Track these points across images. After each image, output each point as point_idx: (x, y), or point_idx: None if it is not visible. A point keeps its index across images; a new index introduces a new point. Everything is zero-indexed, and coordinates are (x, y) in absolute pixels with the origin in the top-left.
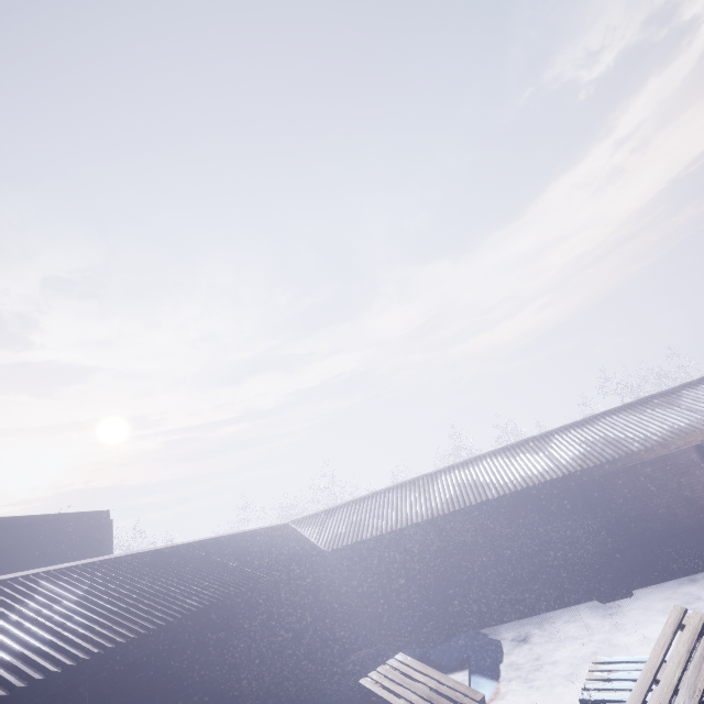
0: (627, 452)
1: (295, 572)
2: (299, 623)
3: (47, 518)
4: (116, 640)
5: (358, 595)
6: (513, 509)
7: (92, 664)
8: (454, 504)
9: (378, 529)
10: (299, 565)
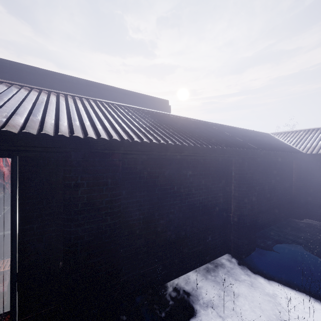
0: None
1: (279, 156)
2: (272, 187)
3: (141, 95)
4: (141, 138)
5: None
6: None
7: (125, 147)
8: None
9: None
10: (282, 153)
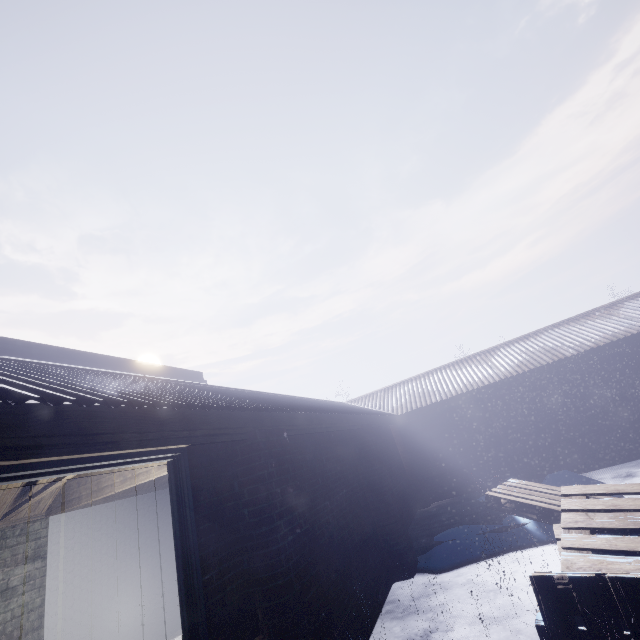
0: None
1: (382, 421)
2: (389, 467)
3: (159, 368)
4: (294, 409)
5: (430, 453)
6: (592, 367)
7: (284, 422)
8: (527, 365)
9: (448, 393)
10: (383, 418)
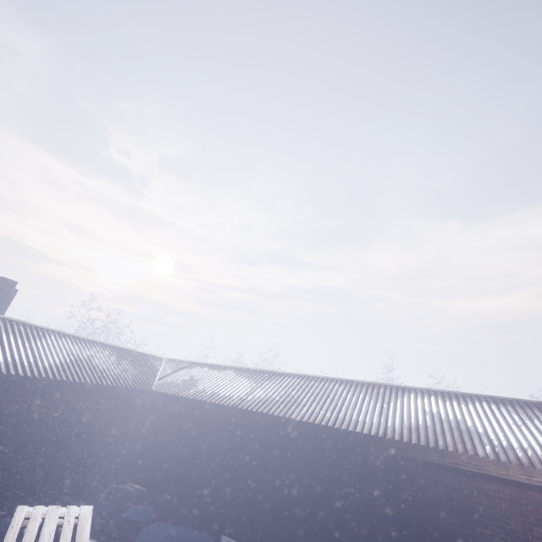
0: (468, 451)
1: (93, 389)
2: (81, 431)
3: None
4: None
5: (157, 439)
6: (311, 441)
7: None
8: (262, 406)
9: (195, 394)
10: (104, 386)
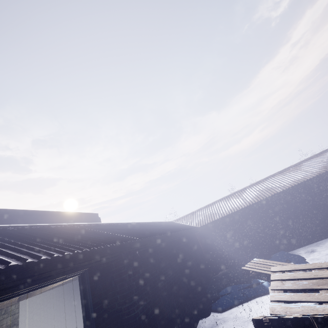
0: None
1: (190, 232)
2: (195, 255)
3: (75, 214)
4: (142, 237)
5: (216, 246)
6: (290, 196)
7: (137, 245)
8: (259, 197)
9: (222, 214)
10: (191, 230)
